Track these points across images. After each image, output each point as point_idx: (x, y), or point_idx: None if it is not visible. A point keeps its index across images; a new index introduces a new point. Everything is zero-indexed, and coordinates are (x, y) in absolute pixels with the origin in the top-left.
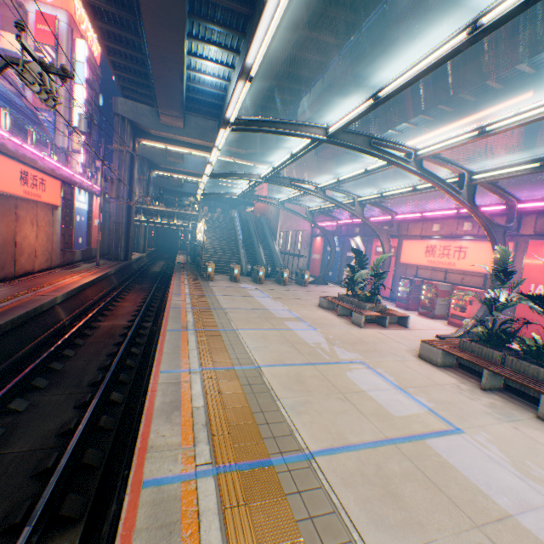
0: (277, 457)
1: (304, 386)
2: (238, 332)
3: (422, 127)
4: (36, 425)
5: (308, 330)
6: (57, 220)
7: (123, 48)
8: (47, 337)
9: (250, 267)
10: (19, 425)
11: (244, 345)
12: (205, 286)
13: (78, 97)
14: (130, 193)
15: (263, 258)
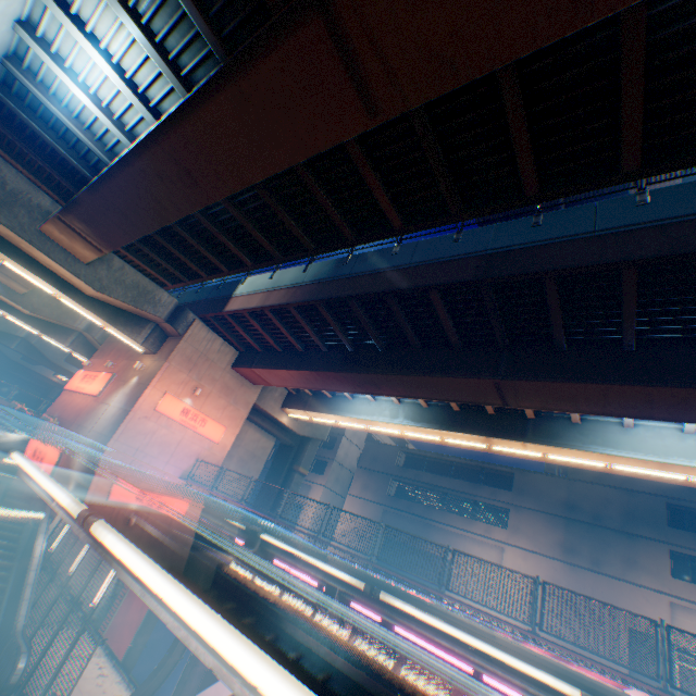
0: None
1: None
2: None
3: (410, 407)
4: None
5: None
6: None
7: None
8: None
9: None
10: None
11: None
12: None
13: None
14: None
15: None
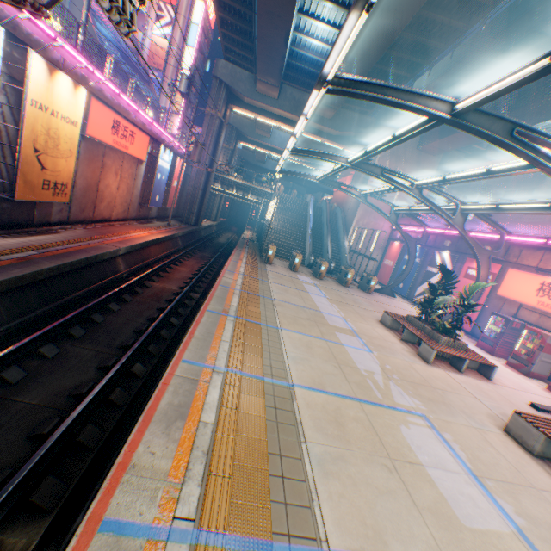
0: (281, 543)
1: (342, 431)
2: (280, 332)
3: None
4: (55, 377)
5: (361, 350)
6: (139, 175)
7: (233, 3)
8: (101, 286)
9: (312, 258)
10: (41, 372)
11: (282, 351)
12: (261, 269)
13: (183, 55)
14: (212, 160)
15: (329, 252)
